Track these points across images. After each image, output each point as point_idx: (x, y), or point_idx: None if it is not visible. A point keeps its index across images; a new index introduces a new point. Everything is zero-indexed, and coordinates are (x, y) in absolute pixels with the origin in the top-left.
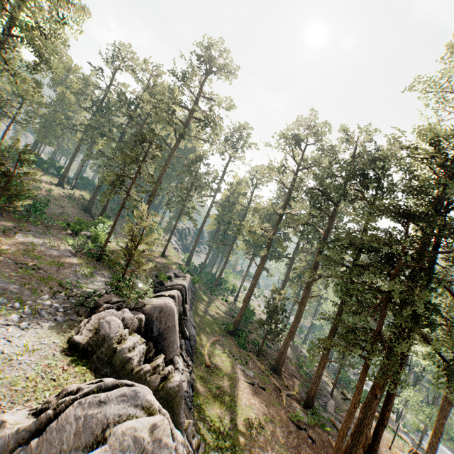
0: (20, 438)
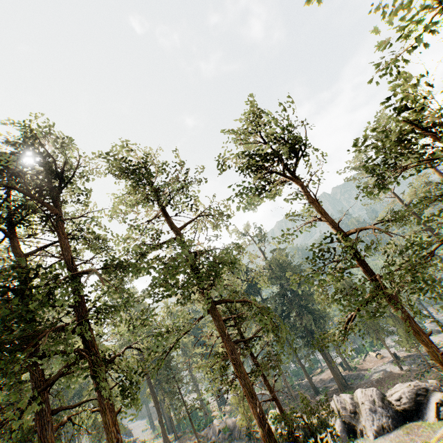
0: (341, 420)
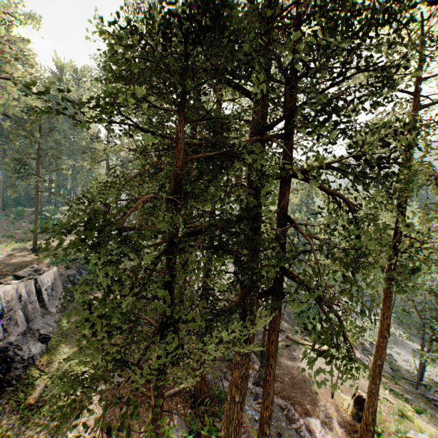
0: None
